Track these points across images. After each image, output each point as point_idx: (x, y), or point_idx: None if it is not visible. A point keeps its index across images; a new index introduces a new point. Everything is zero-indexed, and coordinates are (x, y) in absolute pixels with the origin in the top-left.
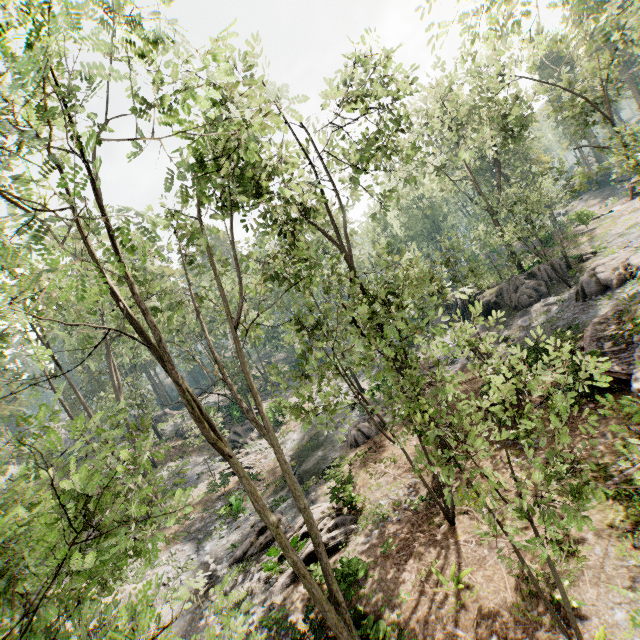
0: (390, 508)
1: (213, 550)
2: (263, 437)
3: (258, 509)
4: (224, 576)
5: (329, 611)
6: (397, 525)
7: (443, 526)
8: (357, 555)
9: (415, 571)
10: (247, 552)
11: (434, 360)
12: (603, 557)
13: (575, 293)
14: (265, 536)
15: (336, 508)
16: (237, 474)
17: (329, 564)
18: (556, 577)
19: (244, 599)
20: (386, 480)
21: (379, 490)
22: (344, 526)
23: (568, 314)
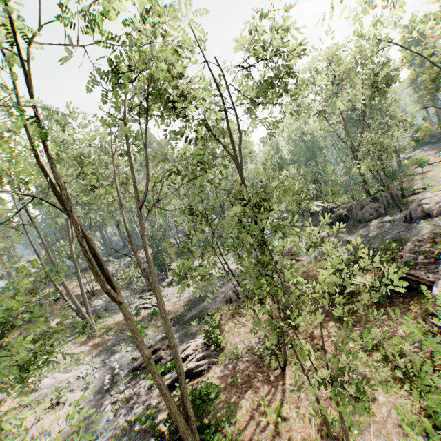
0: (243, 351)
1: (120, 359)
2: (152, 290)
3: (137, 343)
4: (123, 379)
5: (180, 422)
6: (245, 364)
7: (277, 371)
8: (213, 381)
9: (250, 400)
10: (141, 365)
11: (280, 253)
12: (387, 416)
13: (404, 216)
14: (155, 356)
15: (207, 344)
16: (125, 315)
17: (186, 388)
18: (345, 432)
19: (132, 398)
20: (245, 330)
21: (239, 336)
22: (209, 358)
23: (396, 231)
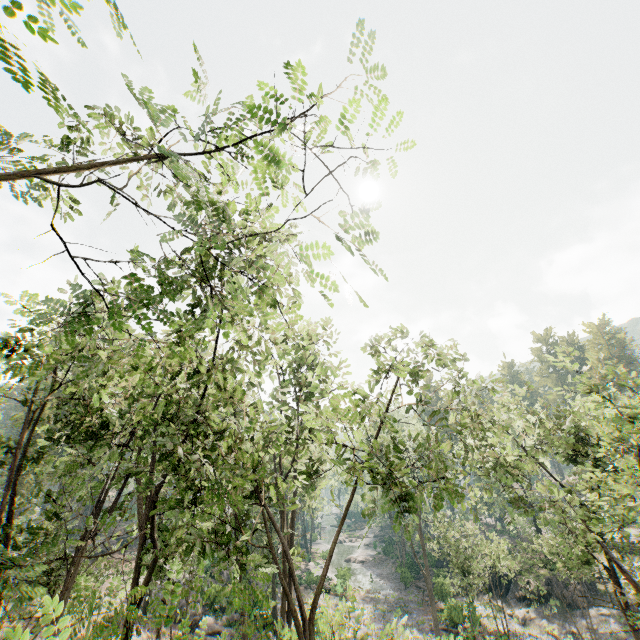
0: None
1: None
2: None
3: None
4: None
5: None
6: None
7: None
8: None
9: None
10: None
11: None
12: None
13: None
14: None
15: None
16: None
17: None
18: None
19: None
20: None
21: None
22: None
23: None
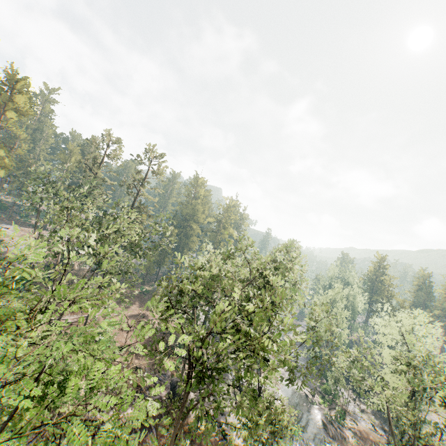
0: None
1: None
2: None
3: None
4: None
5: None
6: None
7: None
8: None
9: None
10: None
11: None
12: None
13: None
14: None
15: None
16: None
17: None
18: None
19: None
20: None
21: None
22: None
23: None
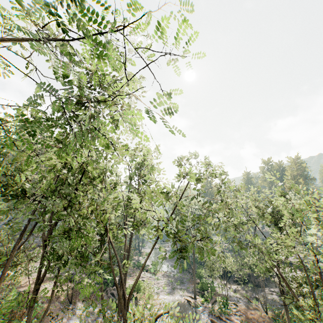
0: None
1: None
2: None
3: None
4: None
5: None
6: None
7: None
8: None
9: None
10: None
11: None
12: None
13: None
14: None
15: None
16: None
17: None
18: None
19: None
20: None
21: None
22: None
23: None
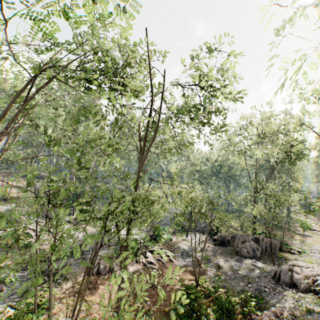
0: None
1: None
2: None
3: None
4: None
5: None
6: None
7: None
8: None
9: None
10: None
11: None
12: None
13: (274, 272)
14: None
15: None
16: None
17: None
18: None
19: None
20: None
21: None
22: None
23: (262, 283)
